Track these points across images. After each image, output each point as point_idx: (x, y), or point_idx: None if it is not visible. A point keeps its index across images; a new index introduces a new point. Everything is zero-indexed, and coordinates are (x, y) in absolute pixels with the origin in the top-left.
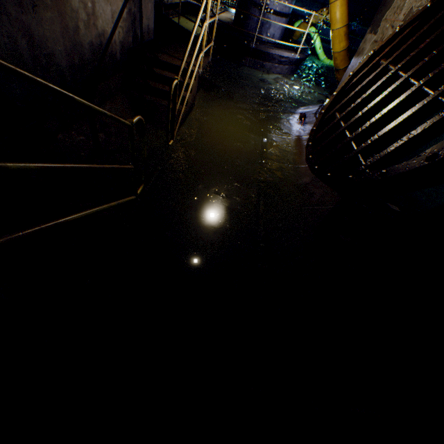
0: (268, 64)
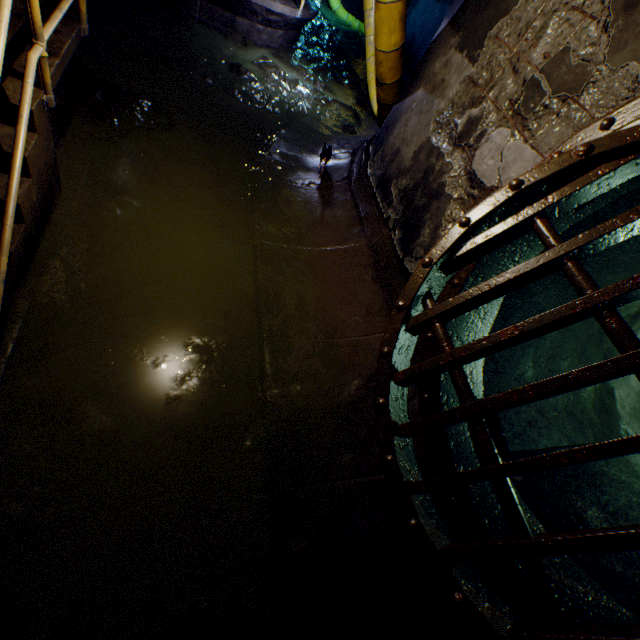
0: (243, 21)
